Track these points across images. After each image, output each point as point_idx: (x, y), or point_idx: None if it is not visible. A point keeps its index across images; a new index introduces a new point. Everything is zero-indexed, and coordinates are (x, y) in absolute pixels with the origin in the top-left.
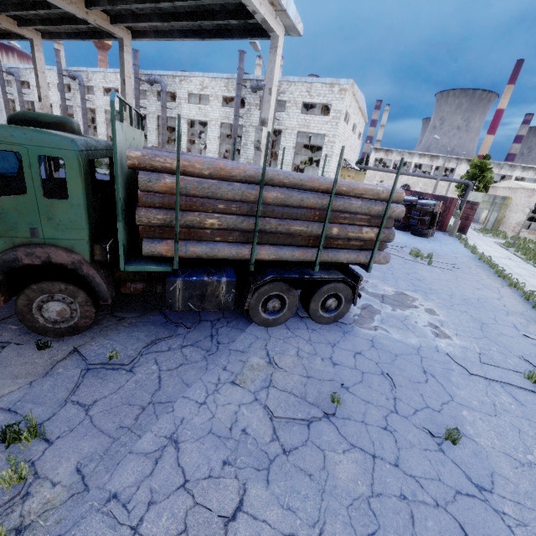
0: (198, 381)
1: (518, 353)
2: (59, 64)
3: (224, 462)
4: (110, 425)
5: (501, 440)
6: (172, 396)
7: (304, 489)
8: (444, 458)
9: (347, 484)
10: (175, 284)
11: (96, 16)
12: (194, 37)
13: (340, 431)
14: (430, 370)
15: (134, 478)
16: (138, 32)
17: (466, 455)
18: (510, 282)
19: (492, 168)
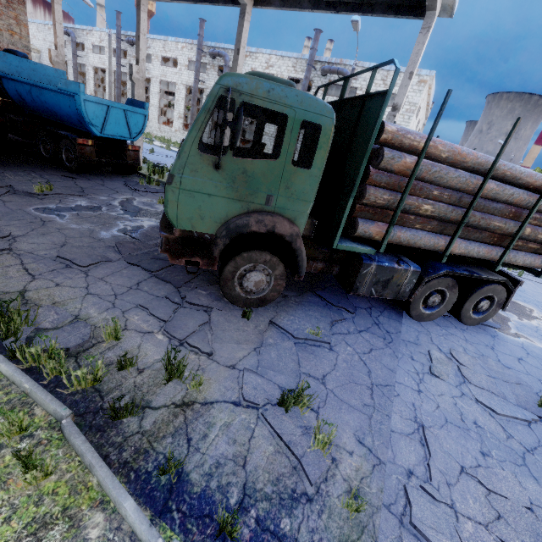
0: (399, 368)
1: None
2: (119, 28)
3: (481, 453)
4: (355, 402)
5: None
6: (387, 380)
7: None
8: None
9: None
10: (369, 267)
11: None
12: (327, 9)
13: None
14: None
15: (414, 457)
16: None
17: None
18: None
19: None
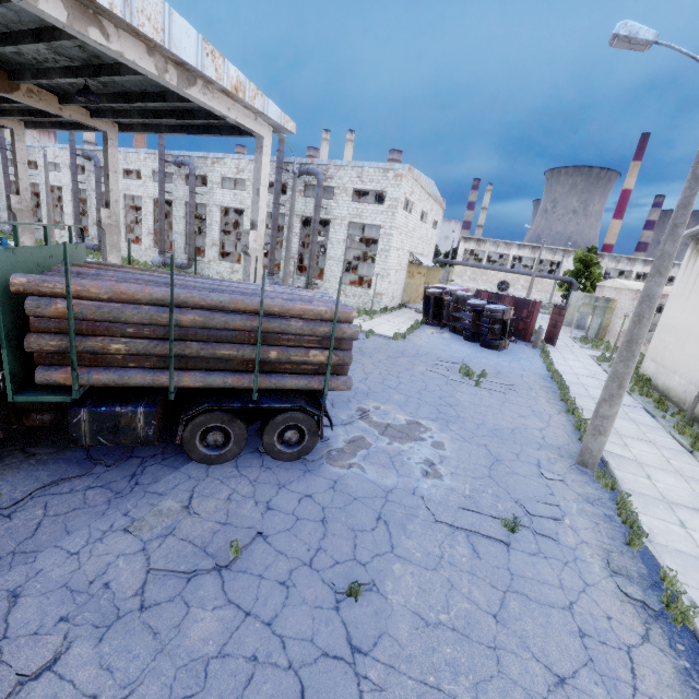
0: (85, 528)
1: (519, 495)
2: (73, 143)
3: (61, 618)
4: None
5: (420, 598)
6: (43, 545)
7: (139, 648)
8: (333, 617)
9: (194, 644)
10: (79, 415)
11: (73, 111)
12: (183, 132)
13: (224, 586)
14: (386, 516)
15: None
16: (125, 125)
17: (364, 613)
18: (567, 408)
19: (608, 262)
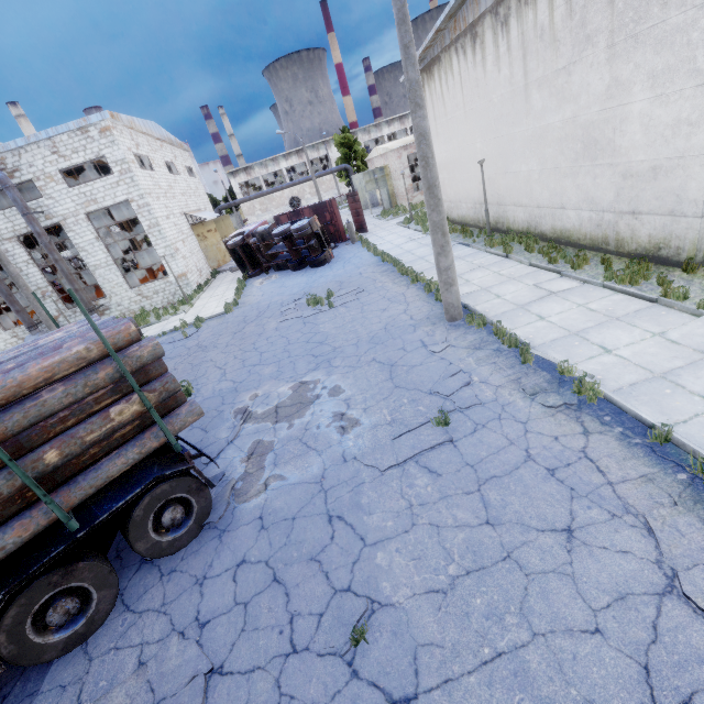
0: None
1: (429, 386)
2: None
3: None
4: None
5: (421, 571)
6: None
7: None
8: (358, 689)
9: None
10: None
11: None
12: None
13: None
14: (336, 510)
15: None
16: None
17: (384, 648)
18: (411, 279)
19: (362, 137)
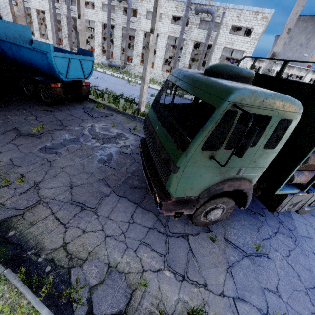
0: (312, 266)
1: None
2: None
3: None
4: (305, 311)
5: None
6: (311, 281)
7: None
8: None
9: None
10: (290, 198)
11: None
12: None
13: None
14: None
15: None
16: None
17: None
18: None
19: None
